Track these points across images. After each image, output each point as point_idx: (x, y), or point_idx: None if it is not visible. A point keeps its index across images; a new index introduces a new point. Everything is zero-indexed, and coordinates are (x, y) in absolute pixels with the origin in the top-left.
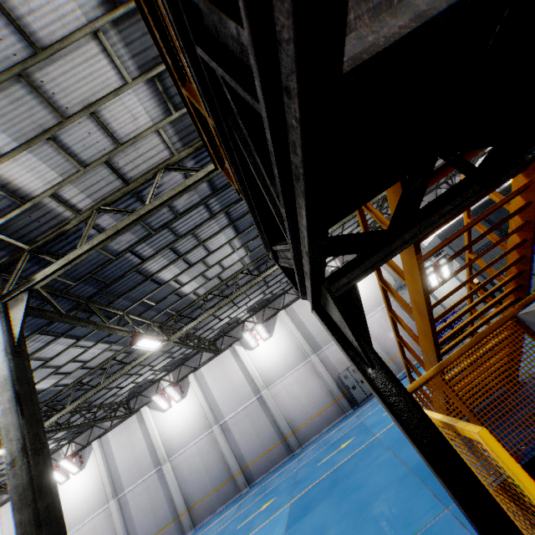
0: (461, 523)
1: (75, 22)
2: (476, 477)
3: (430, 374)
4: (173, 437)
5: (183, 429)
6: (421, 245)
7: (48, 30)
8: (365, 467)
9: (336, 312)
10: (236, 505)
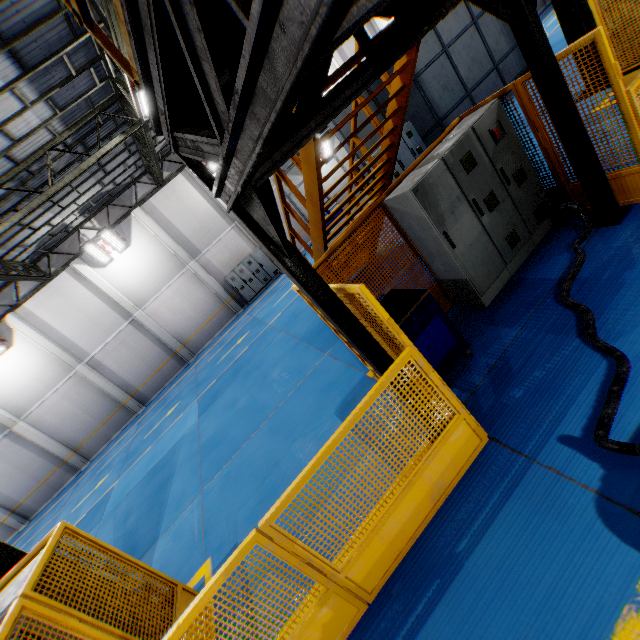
0: (334, 359)
1: None
2: (354, 316)
3: (322, 259)
4: (16, 395)
5: (28, 382)
6: None
7: None
8: (263, 350)
9: (261, 211)
10: (135, 425)
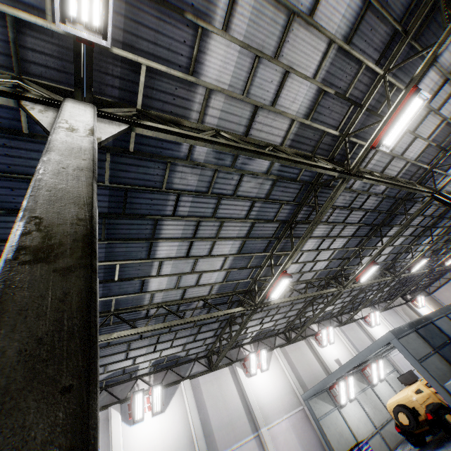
0: None
1: (331, 28)
2: None
3: None
4: None
5: None
6: (322, 360)
7: (321, 17)
8: None
9: None
10: None
